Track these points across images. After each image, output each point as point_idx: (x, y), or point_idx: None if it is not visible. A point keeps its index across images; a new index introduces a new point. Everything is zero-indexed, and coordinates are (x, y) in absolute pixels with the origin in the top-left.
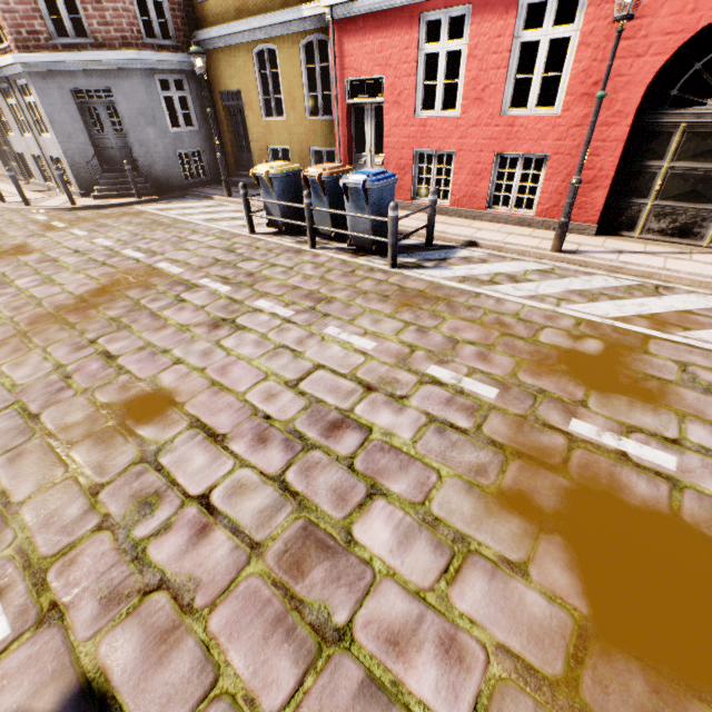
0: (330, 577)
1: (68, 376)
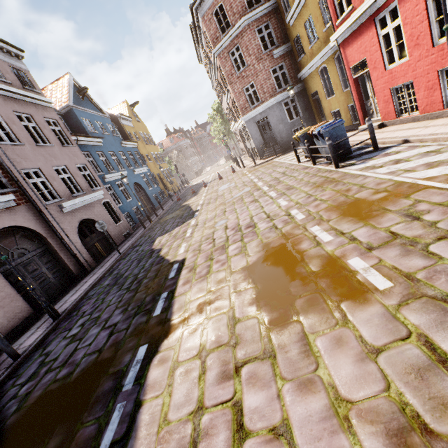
0: (219, 252)
1: (215, 216)
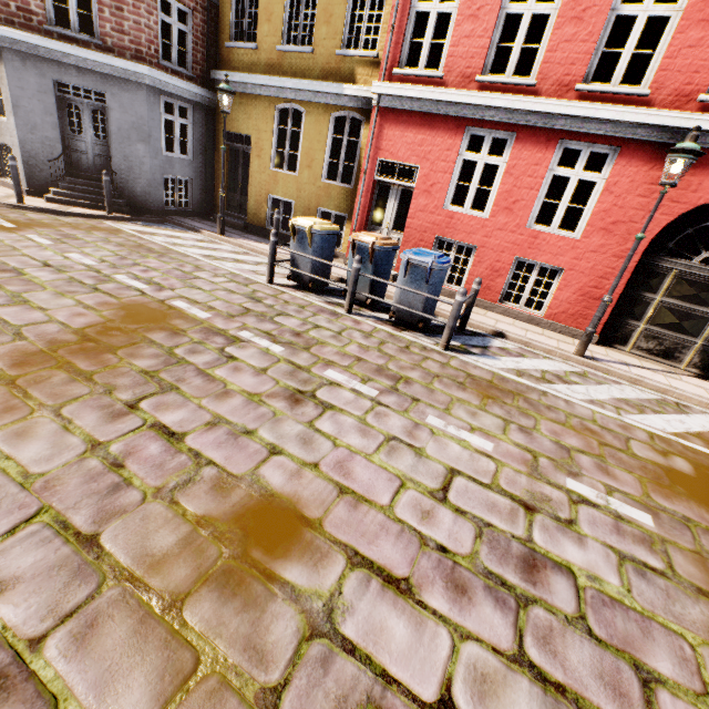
0: None
1: (117, 463)
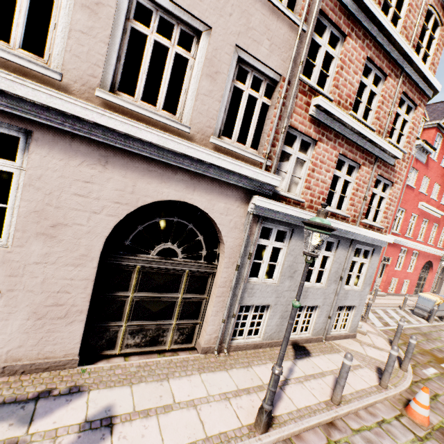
0: None
1: None
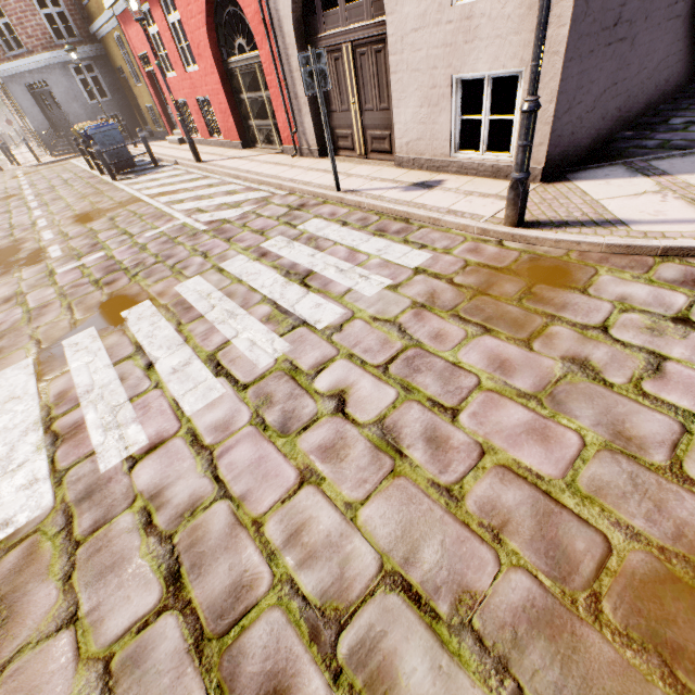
0: None
1: None
